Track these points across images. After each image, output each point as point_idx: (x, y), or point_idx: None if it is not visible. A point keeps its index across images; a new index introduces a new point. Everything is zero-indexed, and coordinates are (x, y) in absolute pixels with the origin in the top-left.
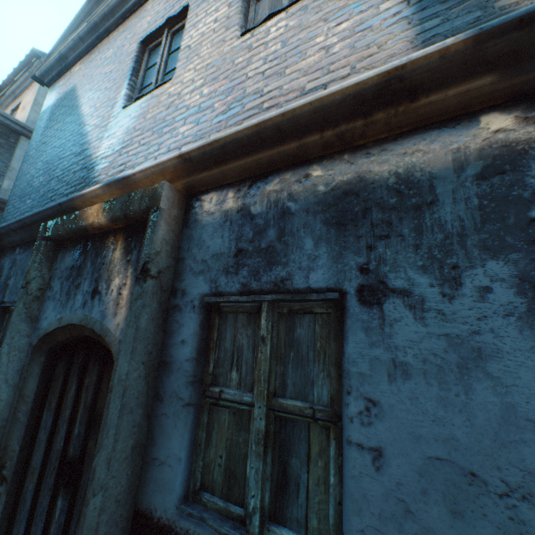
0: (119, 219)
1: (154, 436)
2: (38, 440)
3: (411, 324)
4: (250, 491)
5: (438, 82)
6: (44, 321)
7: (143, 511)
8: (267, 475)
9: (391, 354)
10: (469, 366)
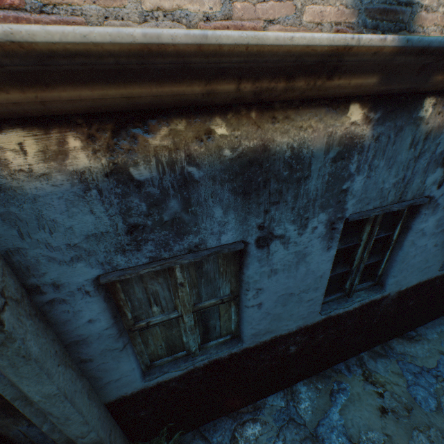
0: None
1: (98, 377)
2: None
3: (282, 251)
4: (191, 346)
5: (354, 68)
6: None
7: (114, 400)
8: (198, 334)
9: (271, 267)
10: (300, 261)
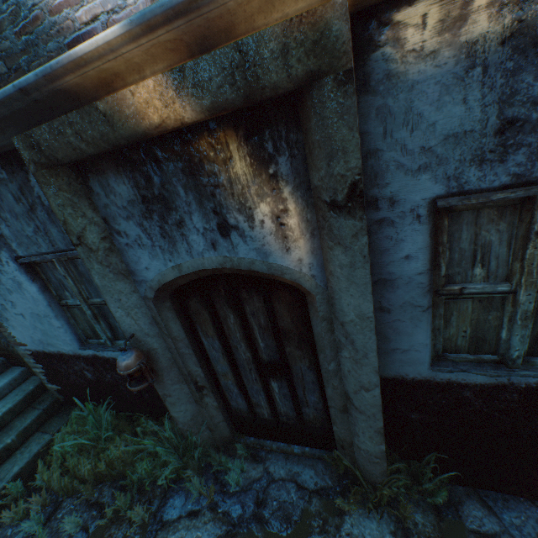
0: (229, 107)
1: (387, 337)
2: (211, 357)
3: None
4: (513, 348)
5: None
6: (146, 273)
7: (391, 378)
8: (528, 335)
9: None
10: None
